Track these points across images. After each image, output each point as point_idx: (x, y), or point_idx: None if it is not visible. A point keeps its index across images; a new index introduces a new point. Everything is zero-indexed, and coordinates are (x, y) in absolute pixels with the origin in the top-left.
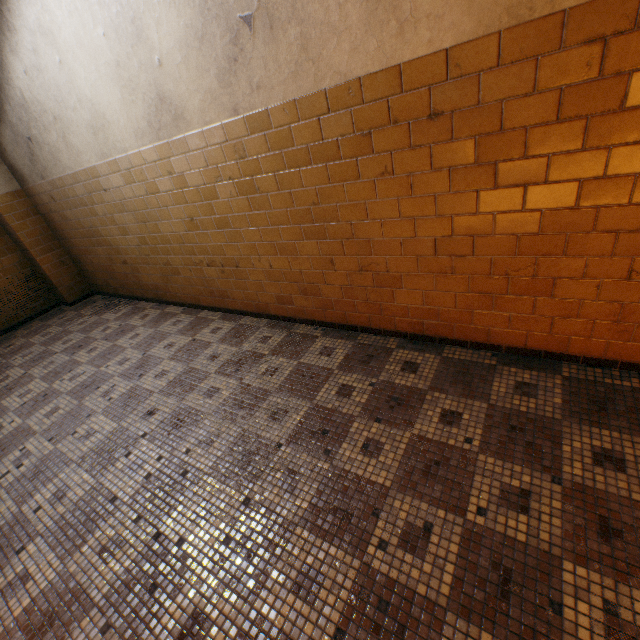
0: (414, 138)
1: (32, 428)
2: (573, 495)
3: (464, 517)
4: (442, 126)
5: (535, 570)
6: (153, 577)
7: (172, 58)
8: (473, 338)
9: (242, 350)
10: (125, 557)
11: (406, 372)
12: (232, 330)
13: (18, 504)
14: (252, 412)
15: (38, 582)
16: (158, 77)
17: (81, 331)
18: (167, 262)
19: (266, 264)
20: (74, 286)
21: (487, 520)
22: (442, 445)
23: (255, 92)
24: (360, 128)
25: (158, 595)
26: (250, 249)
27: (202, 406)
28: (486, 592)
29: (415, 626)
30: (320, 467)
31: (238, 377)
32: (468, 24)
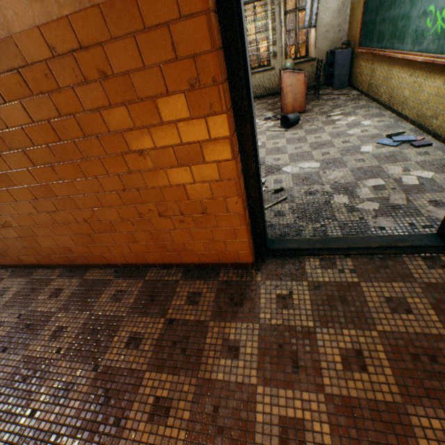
0: None
1: None
2: (100, 377)
3: (18, 423)
4: None
5: None
6: None
7: None
8: (101, 262)
9: None
10: None
11: (51, 298)
12: None
13: None
14: None
15: None
16: None
17: None
18: None
19: None
20: None
21: (33, 420)
22: (39, 360)
23: None
24: None
25: None
26: None
27: None
28: None
29: None
30: None
31: None
32: None
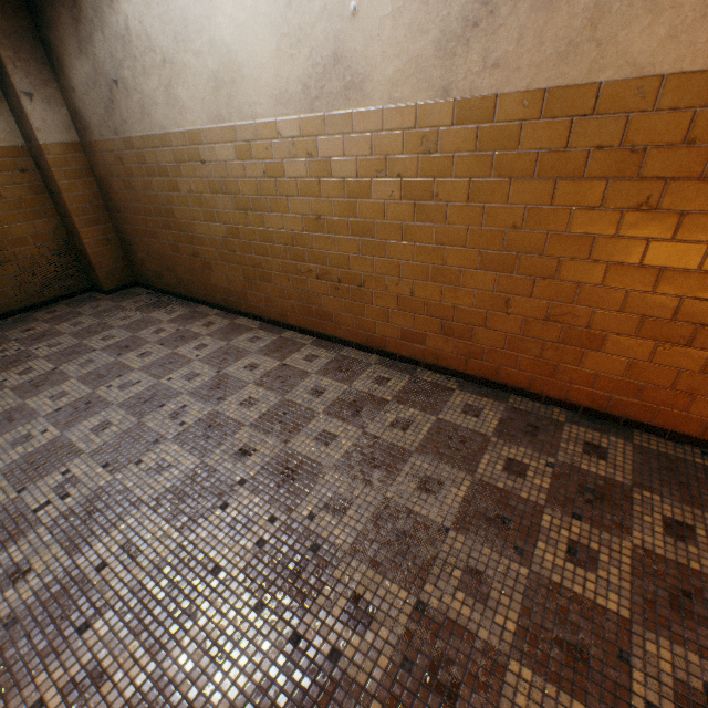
0: None
1: (75, 445)
2: None
3: None
4: None
5: None
6: (304, 707)
7: (376, 8)
8: (678, 428)
9: (354, 389)
10: (252, 666)
11: (591, 456)
12: (333, 361)
13: (69, 553)
14: (391, 475)
15: (119, 686)
16: (344, 30)
17: (125, 328)
18: (258, 264)
19: (405, 289)
20: (115, 271)
21: None
22: (683, 568)
23: (487, 71)
24: (632, 141)
25: None
26: (390, 267)
27: (317, 455)
28: None
29: None
30: (516, 572)
31: (358, 424)
32: None
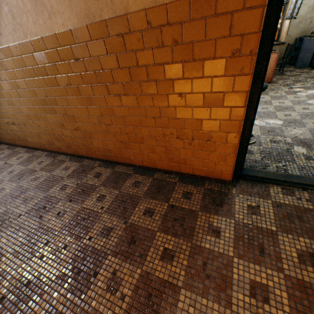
0: (73, 69)
1: None
2: (128, 228)
3: (82, 241)
4: (82, 65)
5: (97, 260)
6: None
7: None
8: (126, 161)
9: (27, 168)
10: None
11: (95, 178)
12: (27, 158)
13: None
14: (16, 200)
15: None
16: None
17: None
18: None
19: (37, 125)
20: None
21: (90, 242)
22: (91, 210)
23: (0, 36)
24: (51, 61)
25: None
26: (27, 117)
27: None
28: (73, 272)
29: (37, 290)
30: (33, 224)
31: (18, 182)
32: (74, 19)
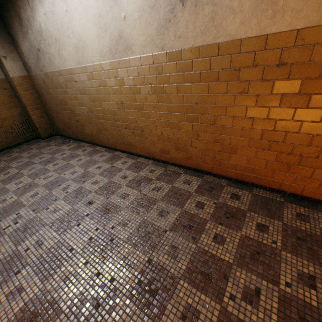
0: (265, 75)
1: (23, 202)
2: None
3: (278, 287)
4: (284, 71)
5: None
6: (97, 299)
7: (132, 16)
8: (271, 185)
9: (140, 175)
10: (79, 285)
11: (233, 199)
12: (133, 164)
13: (15, 245)
14: (148, 210)
15: (28, 293)
16: (121, 25)
17: (49, 153)
18: (102, 123)
19: (159, 131)
20: (46, 129)
21: (292, 290)
22: (259, 243)
23: (177, 39)
24: (234, 66)
25: (100, 311)
26: (152, 122)
27: (119, 203)
28: None
29: None
30: (190, 246)
31: (138, 189)
32: (315, 17)
